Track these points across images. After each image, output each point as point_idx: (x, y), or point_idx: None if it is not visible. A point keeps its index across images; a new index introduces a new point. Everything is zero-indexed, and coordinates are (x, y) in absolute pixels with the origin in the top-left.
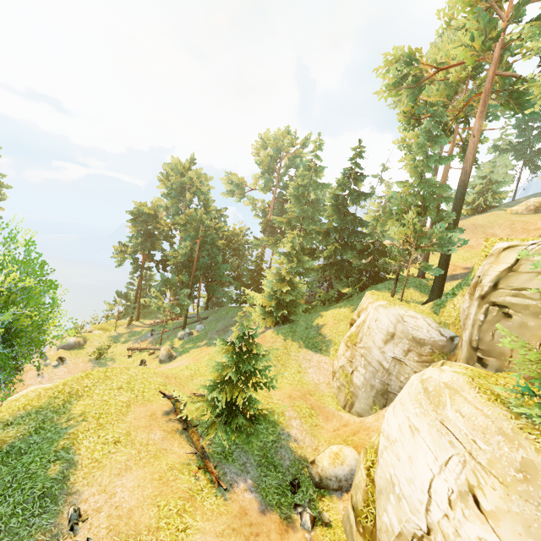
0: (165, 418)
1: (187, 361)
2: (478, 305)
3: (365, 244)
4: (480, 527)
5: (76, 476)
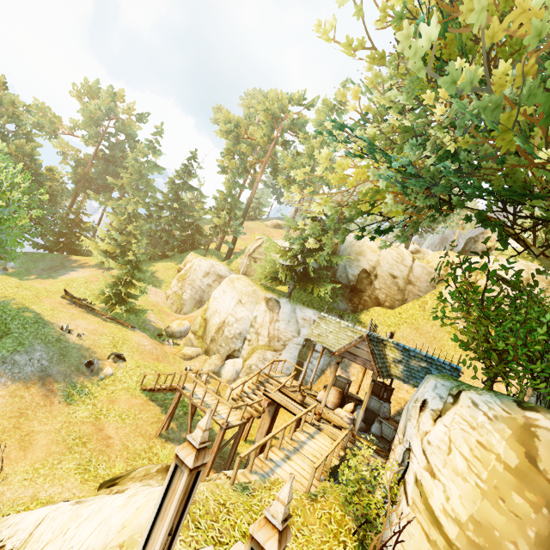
0: (71, 306)
1: (36, 285)
2: (247, 258)
3: (188, 222)
4: (242, 308)
5: (47, 318)
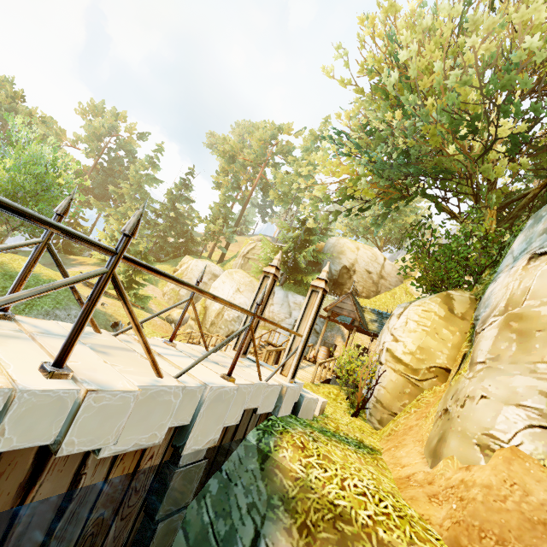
0: (86, 287)
1: None
2: (242, 259)
3: (182, 230)
4: (240, 295)
5: None
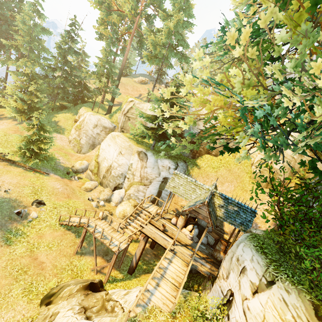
0: None
1: None
2: (123, 116)
3: (77, 81)
4: (122, 157)
5: None
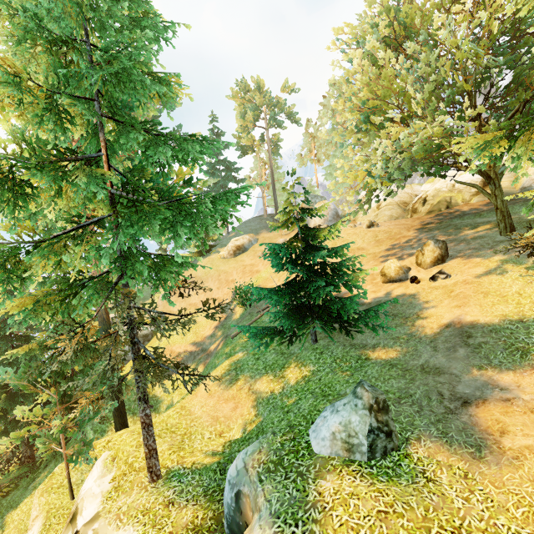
0: None
1: None
2: None
3: None
4: None
5: None
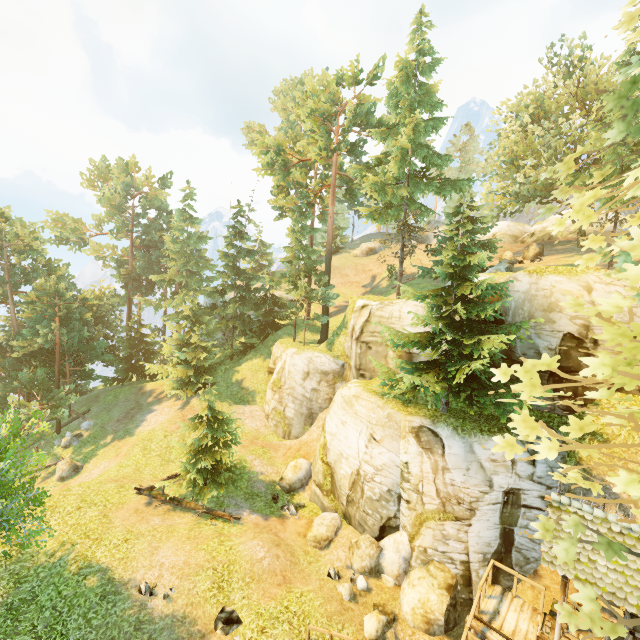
0: (151, 508)
1: (111, 462)
2: (356, 344)
3: (260, 297)
4: (378, 448)
5: (118, 574)
